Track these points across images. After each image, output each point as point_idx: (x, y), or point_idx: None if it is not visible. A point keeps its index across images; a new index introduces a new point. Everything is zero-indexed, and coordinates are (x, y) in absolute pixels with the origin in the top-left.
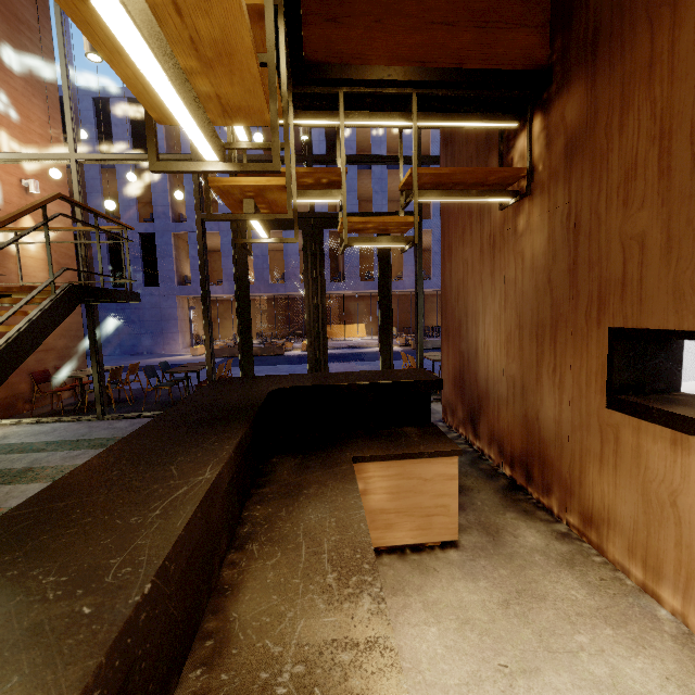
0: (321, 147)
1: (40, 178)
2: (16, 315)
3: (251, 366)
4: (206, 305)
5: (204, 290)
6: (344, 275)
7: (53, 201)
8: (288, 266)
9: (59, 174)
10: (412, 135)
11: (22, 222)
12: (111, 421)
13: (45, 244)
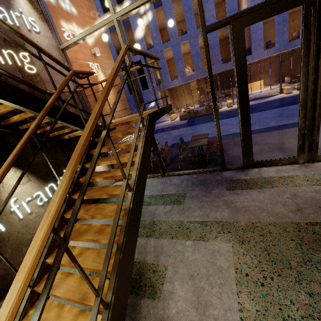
0: None
1: (97, 45)
2: (129, 146)
3: (249, 139)
4: (215, 102)
5: (212, 91)
6: (251, 49)
7: (106, 57)
8: (213, 55)
9: (107, 37)
10: None
11: (98, 75)
12: (169, 178)
13: None
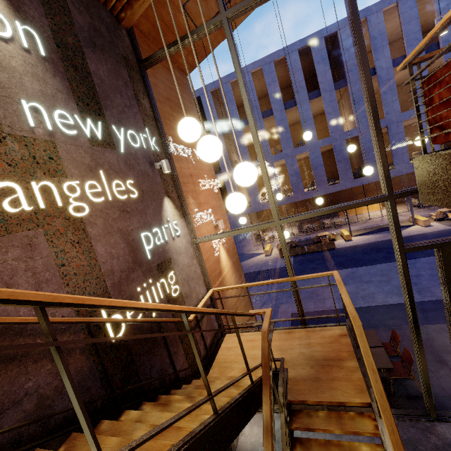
0: (328, 75)
1: (216, 212)
2: None
3: None
4: (418, 329)
5: (414, 316)
6: None
7: (223, 222)
8: (316, 176)
9: (245, 220)
10: (414, 26)
11: (219, 251)
12: None
13: (228, 256)
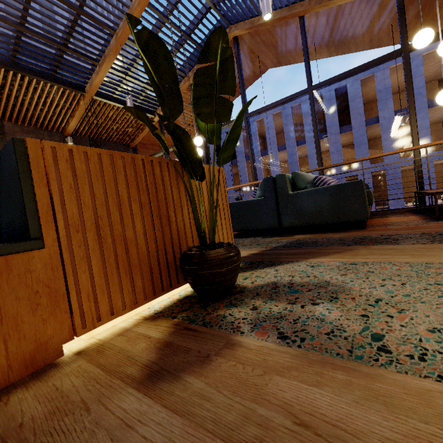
0: (334, 120)
1: None
2: None
3: None
4: None
5: None
6: None
7: None
8: None
9: None
10: (419, 82)
11: None
12: None
13: None
